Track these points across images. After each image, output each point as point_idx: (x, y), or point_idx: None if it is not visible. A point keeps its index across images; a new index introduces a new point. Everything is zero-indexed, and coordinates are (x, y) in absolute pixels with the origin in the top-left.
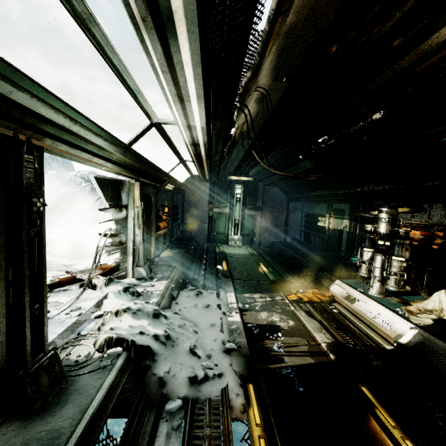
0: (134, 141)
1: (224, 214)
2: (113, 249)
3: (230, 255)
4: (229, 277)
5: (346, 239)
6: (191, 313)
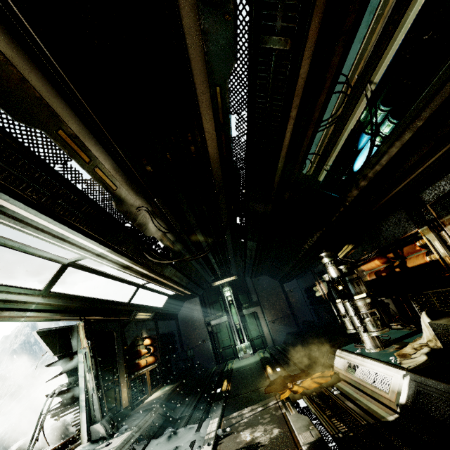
0: (52, 285)
1: (223, 323)
2: (62, 410)
3: (236, 369)
4: (222, 398)
5: None
6: None
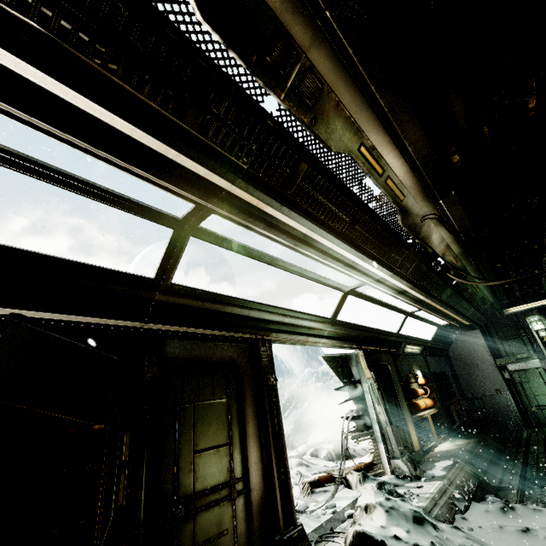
0: (337, 313)
1: (532, 370)
2: (359, 435)
3: None
4: None
5: None
6: (491, 538)
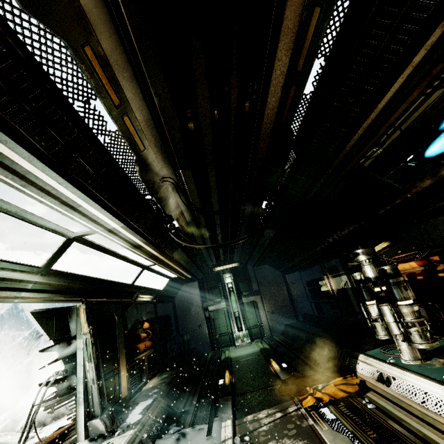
0: (53, 261)
1: (221, 310)
2: (57, 402)
3: (236, 359)
4: (229, 394)
5: (354, 297)
6: None
